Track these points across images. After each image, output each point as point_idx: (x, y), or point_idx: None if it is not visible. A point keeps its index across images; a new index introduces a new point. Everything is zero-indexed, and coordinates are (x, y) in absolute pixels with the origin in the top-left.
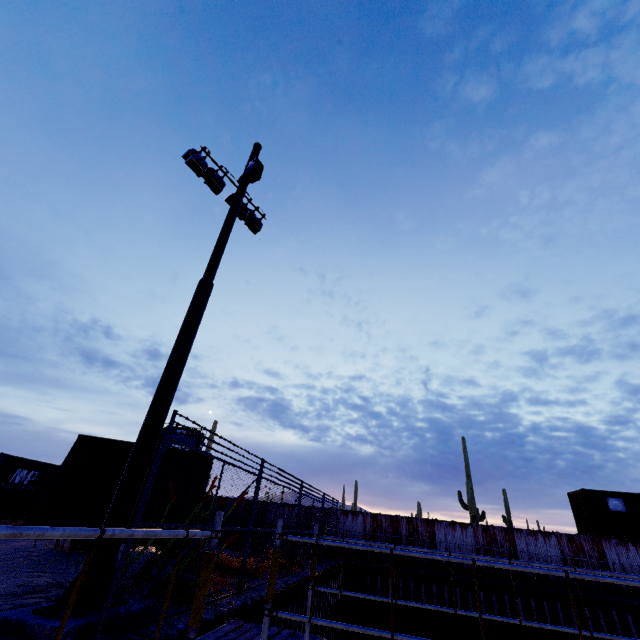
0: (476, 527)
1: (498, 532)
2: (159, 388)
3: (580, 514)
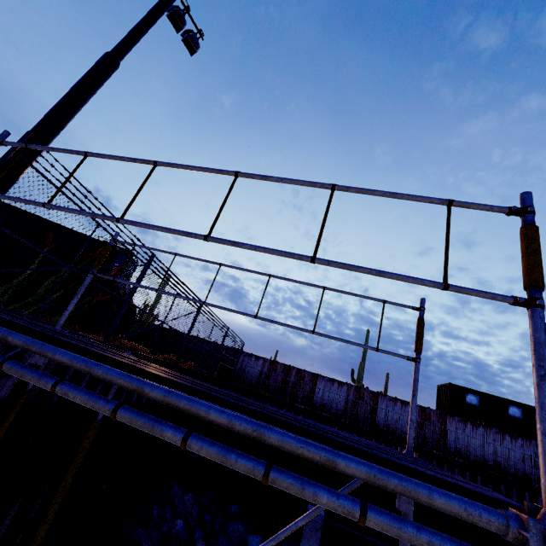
0: (350, 386)
1: (367, 393)
2: (33, 127)
3: (441, 401)
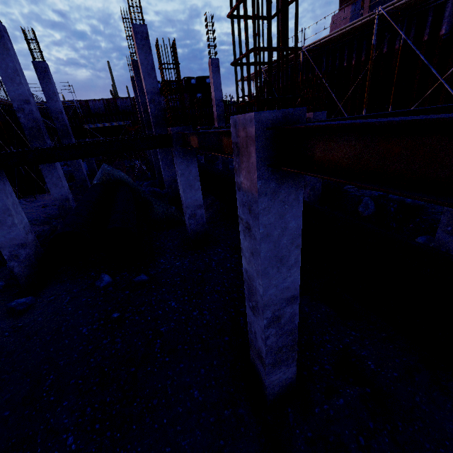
0: (103, 100)
1: (111, 100)
2: None
3: None
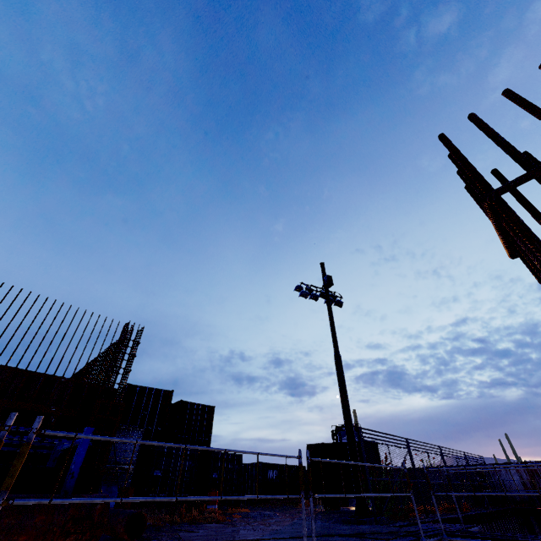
0: None
1: None
2: (344, 416)
3: None
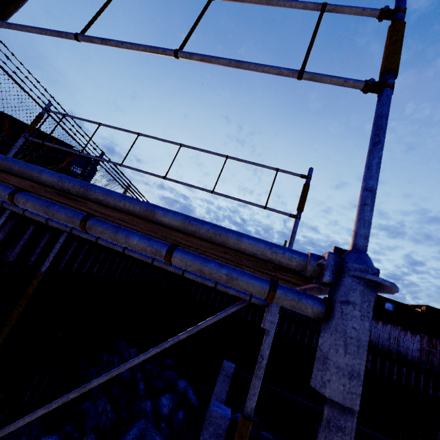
0: None
1: None
2: None
3: None
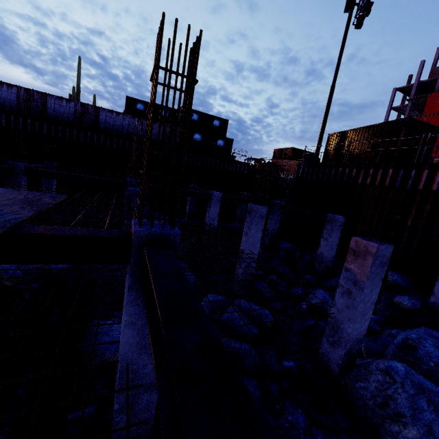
0: (20, 88)
1: (36, 94)
2: None
3: None
